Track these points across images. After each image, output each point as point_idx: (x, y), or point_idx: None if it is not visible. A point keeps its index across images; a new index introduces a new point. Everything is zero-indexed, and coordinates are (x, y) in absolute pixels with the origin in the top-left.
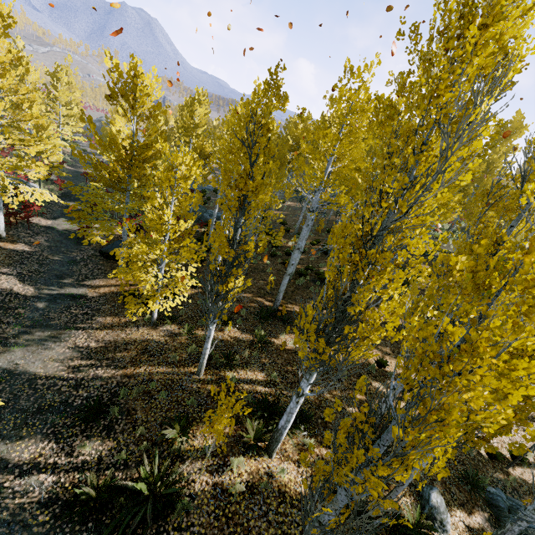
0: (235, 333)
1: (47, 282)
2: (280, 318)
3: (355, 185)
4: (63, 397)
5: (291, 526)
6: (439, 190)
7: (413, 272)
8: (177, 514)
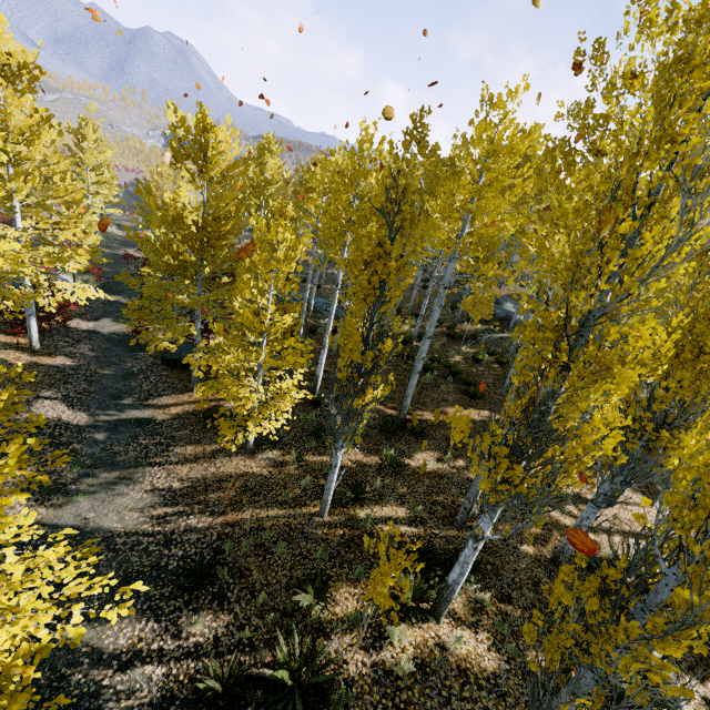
0: (356, 456)
1: (102, 405)
2: (411, 431)
3: (550, 261)
4: (152, 559)
5: None
6: (681, 263)
7: (643, 372)
8: (333, 708)
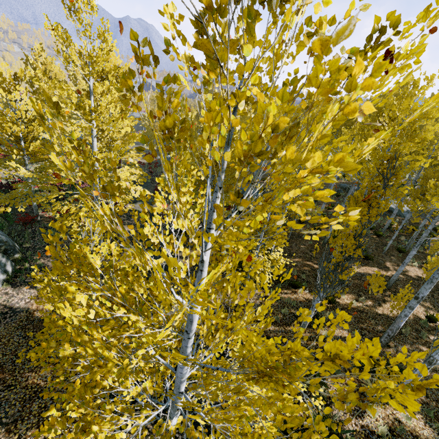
0: (306, 295)
1: (154, 255)
2: None
3: None
4: None
5: None
6: None
7: None
8: None
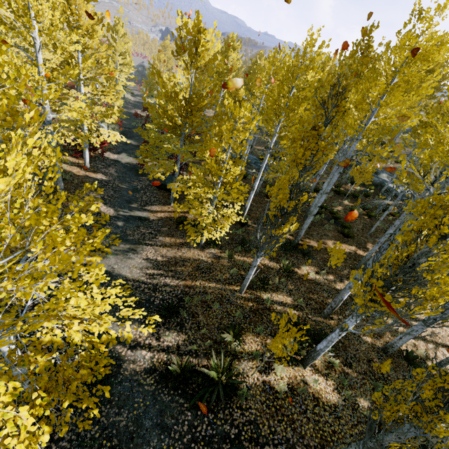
0: (264, 261)
1: (121, 205)
2: (301, 252)
3: None
4: (146, 296)
5: (325, 425)
6: None
7: None
8: (238, 397)
